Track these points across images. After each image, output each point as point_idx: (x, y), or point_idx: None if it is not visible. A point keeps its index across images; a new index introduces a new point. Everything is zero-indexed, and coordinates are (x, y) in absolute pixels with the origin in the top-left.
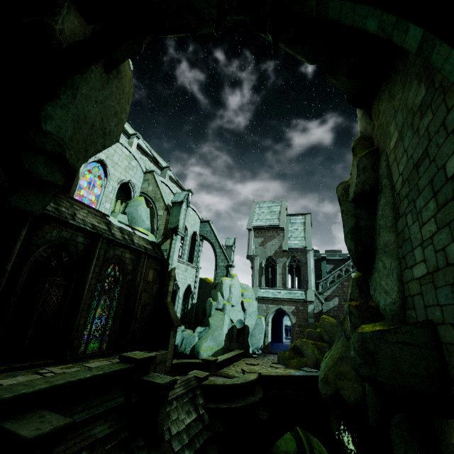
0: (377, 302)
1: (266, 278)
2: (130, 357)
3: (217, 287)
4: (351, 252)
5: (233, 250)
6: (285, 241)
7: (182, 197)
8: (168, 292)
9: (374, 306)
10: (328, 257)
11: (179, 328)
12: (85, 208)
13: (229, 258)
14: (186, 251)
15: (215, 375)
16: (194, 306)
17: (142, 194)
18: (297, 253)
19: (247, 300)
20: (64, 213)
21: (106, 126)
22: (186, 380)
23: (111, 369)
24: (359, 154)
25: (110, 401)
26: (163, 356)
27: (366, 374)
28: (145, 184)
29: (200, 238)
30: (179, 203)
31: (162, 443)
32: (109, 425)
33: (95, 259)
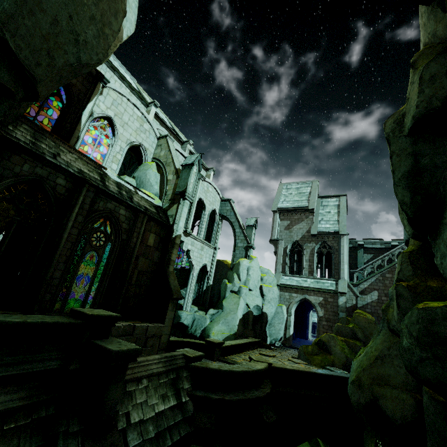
0: (446, 274)
1: (291, 266)
2: (81, 311)
3: (234, 268)
4: (404, 206)
5: (254, 230)
6: (314, 224)
7: (193, 159)
8: (170, 261)
9: (438, 288)
10: (366, 245)
11: (191, 308)
12: (75, 153)
13: (249, 239)
14: (203, 229)
15: (219, 360)
16: (210, 287)
17: (154, 159)
18: (328, 238)
19: (266, 285)
20: (43, 149)
21: (78, 31)
22: (170, 357)
23: (40, 319)
24: (422, 64)
25: (34, 362)
26: (157, 329)
27: (433, 377)
28: (158, 149)
29: (219, 217)
30: (189, 165)
31: (111, 432)
32: (23, 396)
33: (78, 206)
